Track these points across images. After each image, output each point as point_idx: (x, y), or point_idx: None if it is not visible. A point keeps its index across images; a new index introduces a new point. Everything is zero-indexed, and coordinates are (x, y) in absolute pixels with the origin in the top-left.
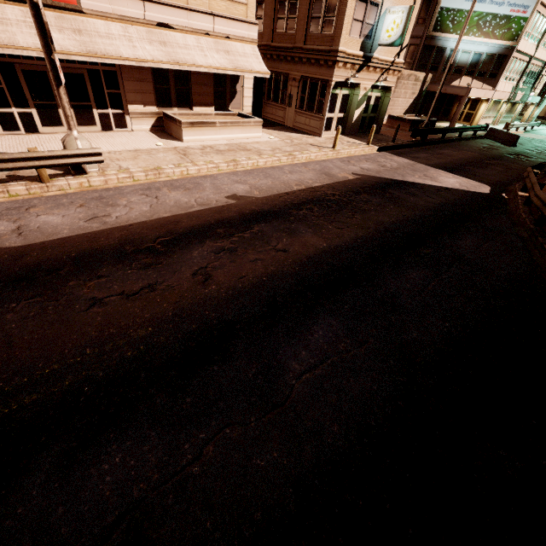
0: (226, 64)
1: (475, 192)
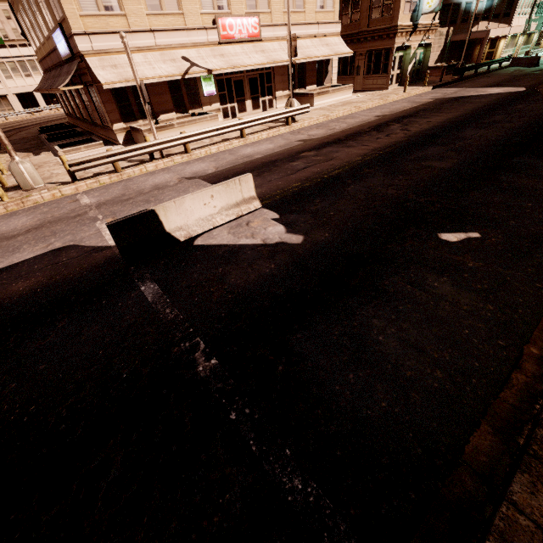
0: (329, 52)
1: (516, 91)
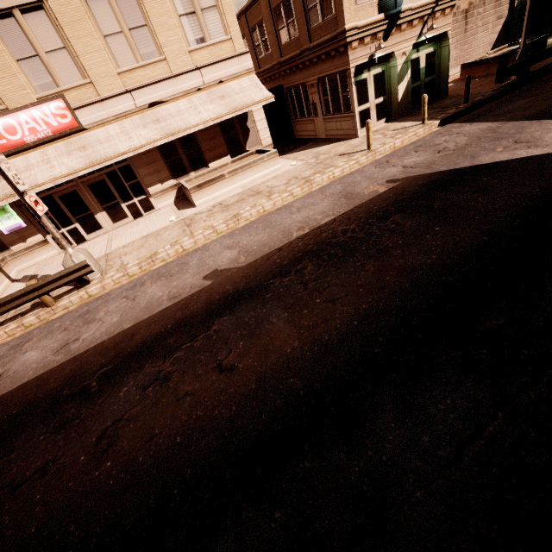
0: (222, 110)
1: None
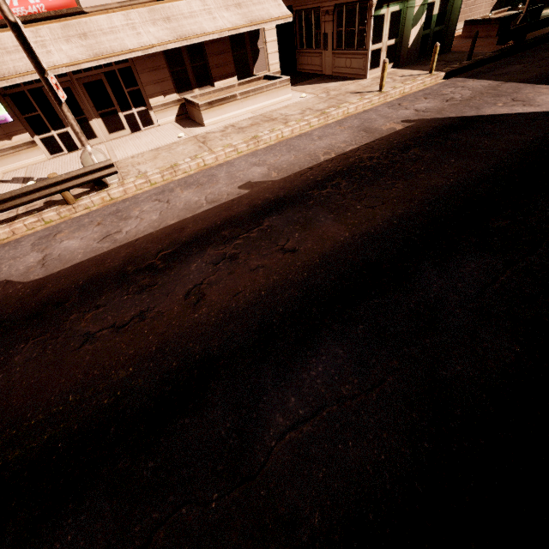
0: (238, 21)
1: None
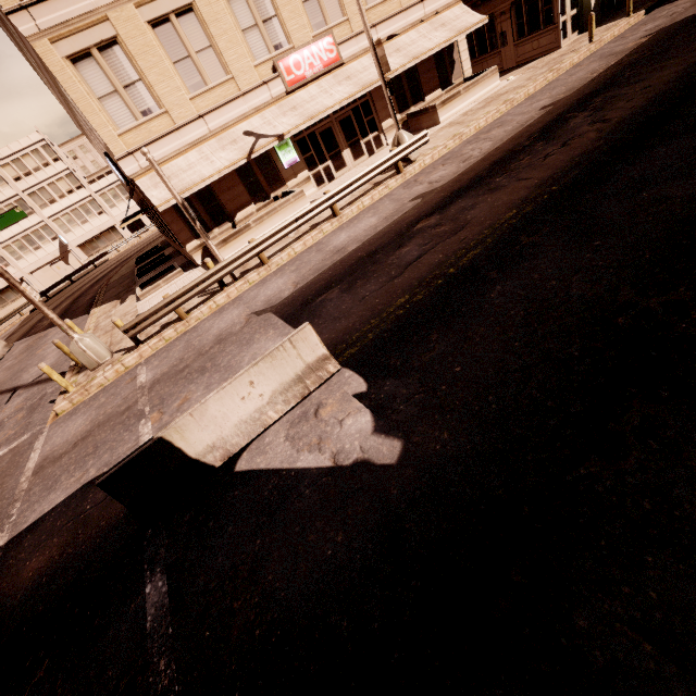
0: (448, 35)
1: None
